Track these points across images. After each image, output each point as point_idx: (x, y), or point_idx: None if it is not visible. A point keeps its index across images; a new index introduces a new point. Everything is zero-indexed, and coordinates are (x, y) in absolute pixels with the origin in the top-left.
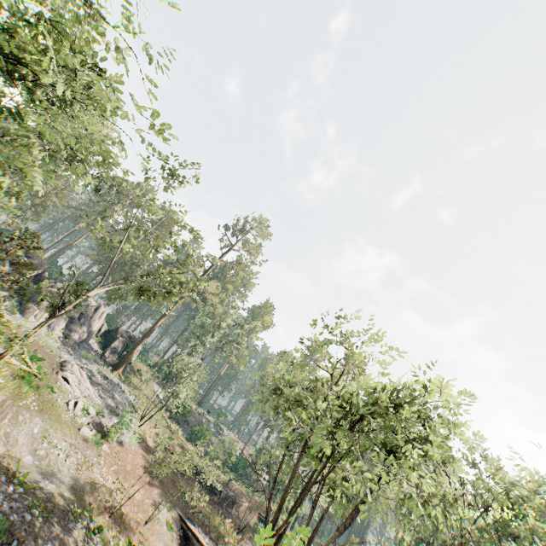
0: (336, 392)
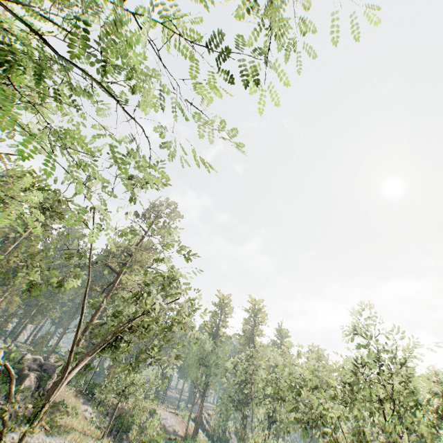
0: (341, 379)
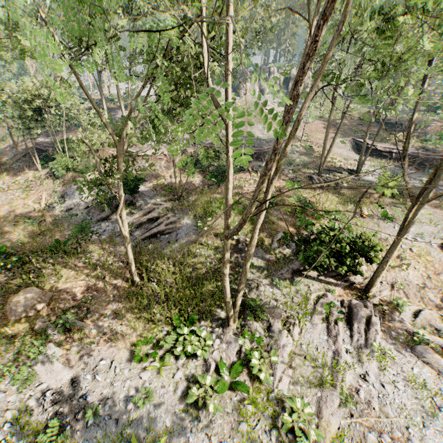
0: None
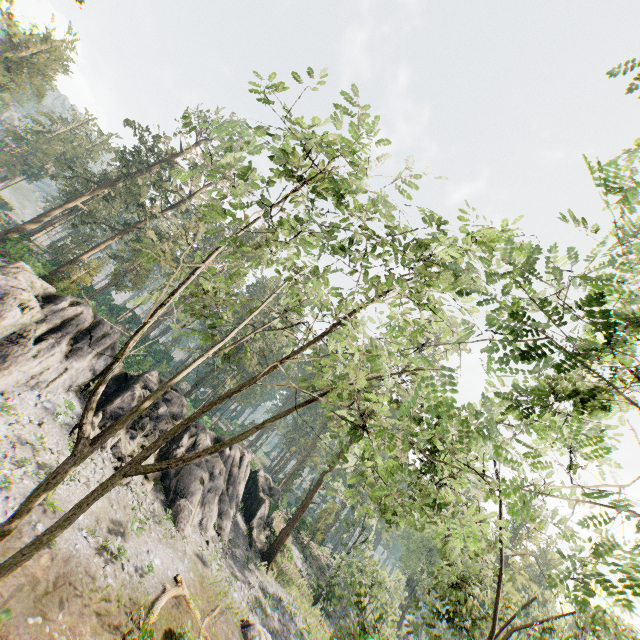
0: None
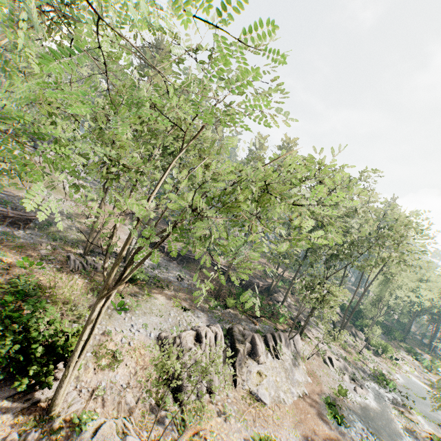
0: None
